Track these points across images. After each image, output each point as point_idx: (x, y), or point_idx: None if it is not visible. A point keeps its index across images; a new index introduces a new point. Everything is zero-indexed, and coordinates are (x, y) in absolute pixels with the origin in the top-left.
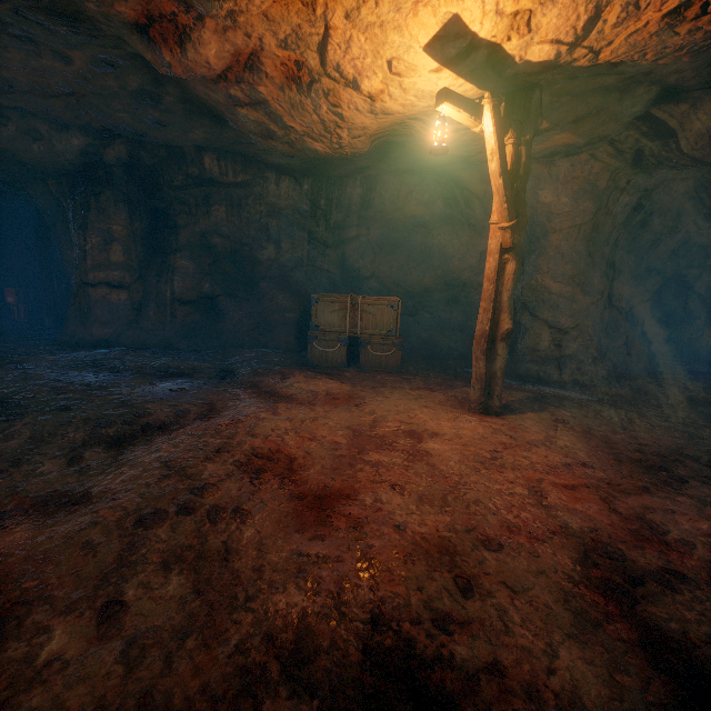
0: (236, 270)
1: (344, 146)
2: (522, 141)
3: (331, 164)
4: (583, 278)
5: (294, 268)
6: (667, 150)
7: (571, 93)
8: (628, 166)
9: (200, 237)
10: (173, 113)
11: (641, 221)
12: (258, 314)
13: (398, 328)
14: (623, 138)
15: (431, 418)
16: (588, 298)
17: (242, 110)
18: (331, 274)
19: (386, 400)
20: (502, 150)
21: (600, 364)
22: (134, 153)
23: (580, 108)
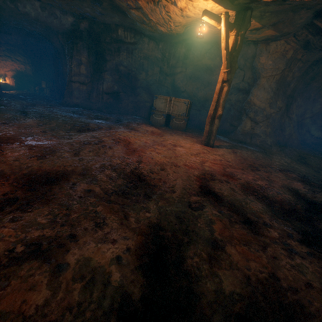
0: (128, 82)
1: (172, 29)
2: (239, 34)
3: (171, 36)
4: (271, 100)
5: (152, 84)
6: (320, 41)
7: (270, 12)
8: (302, 48)
9: (115, 66)
10: (107, 9)
11: (312, 77)
12: (135, 102)
13: (187, 113)
14: (300, 34)
15: (184, 143)
16: (272, 110)
17: (133, 11)
18: (168, 88)
19: (172, 136)
20: (227, 38)
21: (269, 139)
22: (91, 26)
23: (275, 18)
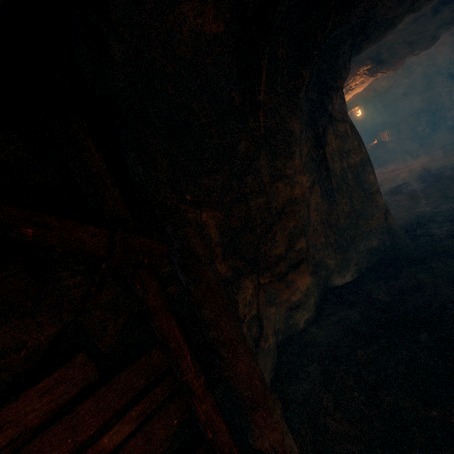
0: None
1: None
2: None
3: None
4: None
5: None
6: None
7: None
8: None
9: None
10: None
11: None
12: None
13: None
14: None
15: None
16: None
17: None
18: None
19: None
20: None
21: None
22: None
23: None
